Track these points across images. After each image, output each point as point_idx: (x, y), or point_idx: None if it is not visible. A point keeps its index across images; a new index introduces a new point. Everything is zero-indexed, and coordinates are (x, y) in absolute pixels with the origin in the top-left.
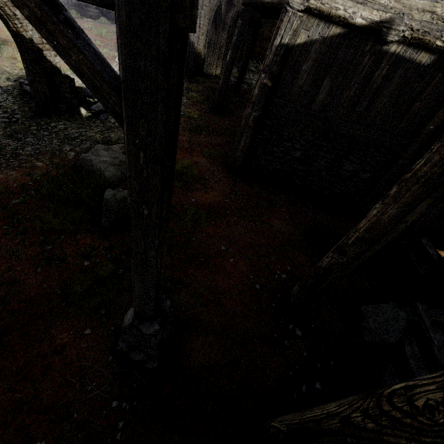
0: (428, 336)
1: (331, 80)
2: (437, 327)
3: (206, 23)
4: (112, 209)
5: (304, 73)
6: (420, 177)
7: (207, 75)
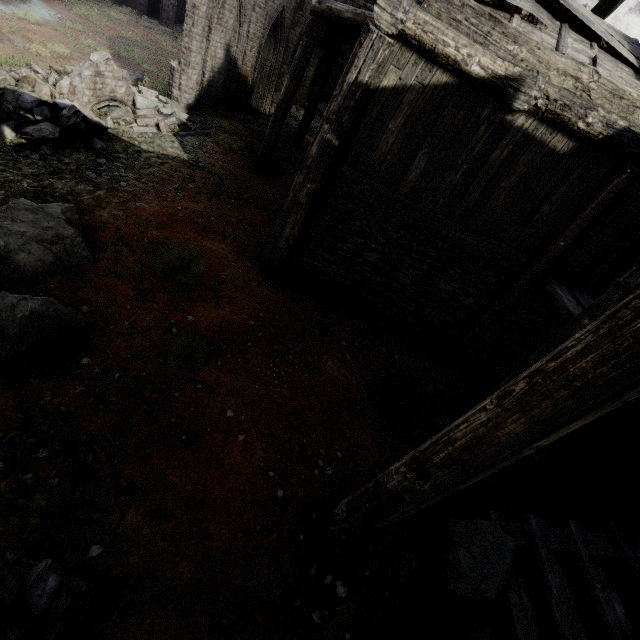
0: (544, 579)
1: (429, 152)
2: (557, 561)
3: (258, 33)
4: (7, 332)
5: (390, 135)
6: (572, 378)
7: (255, 112)
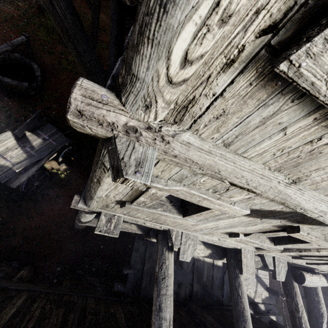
0: None
1: None
2: None
3: None
4: None
5: None
6: None
7: None
